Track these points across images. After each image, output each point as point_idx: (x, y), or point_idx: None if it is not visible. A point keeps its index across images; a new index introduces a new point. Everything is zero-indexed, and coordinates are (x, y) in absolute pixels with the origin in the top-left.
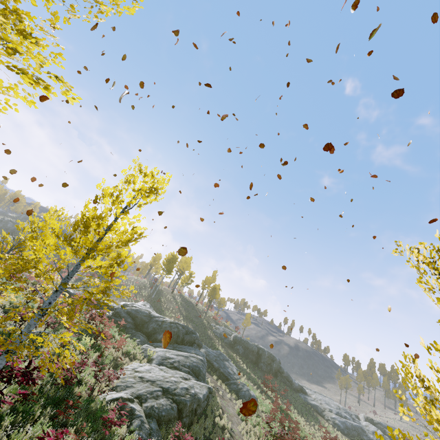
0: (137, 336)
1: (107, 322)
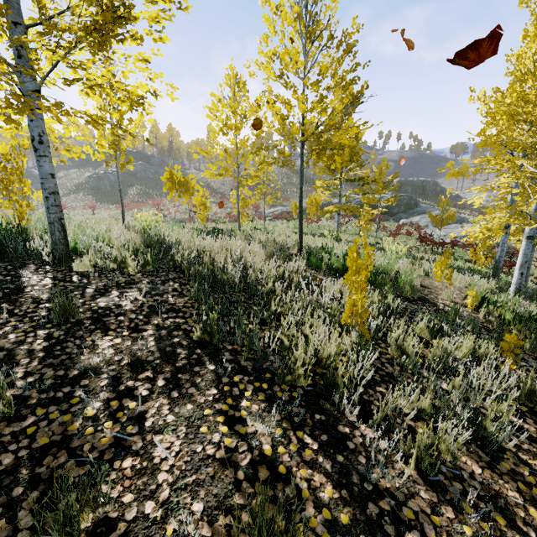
0: (386, 218)
1: (379, 218)
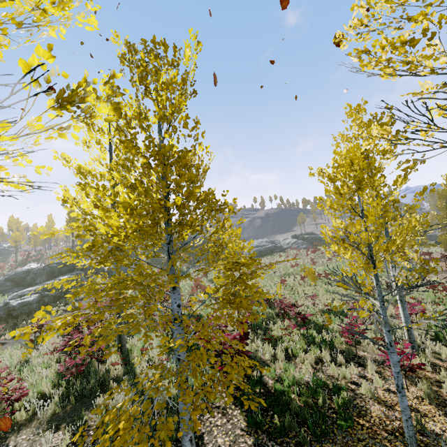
0: (11, 292)
1: None
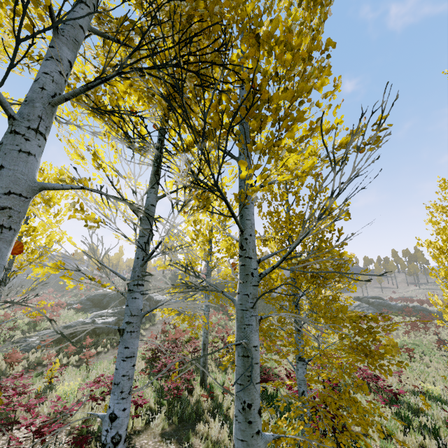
0: (90, 310)
1: (55, 309)
